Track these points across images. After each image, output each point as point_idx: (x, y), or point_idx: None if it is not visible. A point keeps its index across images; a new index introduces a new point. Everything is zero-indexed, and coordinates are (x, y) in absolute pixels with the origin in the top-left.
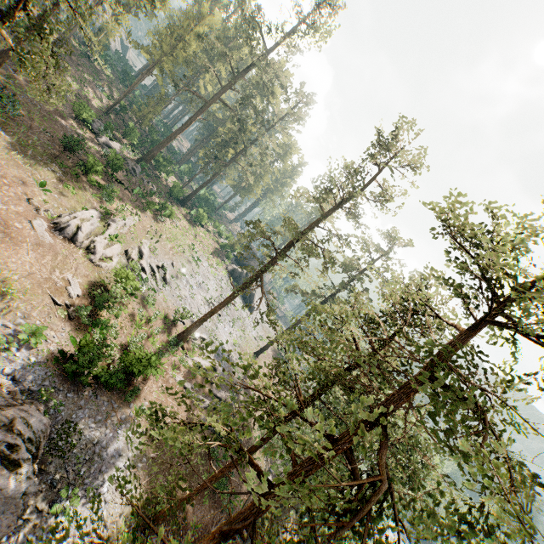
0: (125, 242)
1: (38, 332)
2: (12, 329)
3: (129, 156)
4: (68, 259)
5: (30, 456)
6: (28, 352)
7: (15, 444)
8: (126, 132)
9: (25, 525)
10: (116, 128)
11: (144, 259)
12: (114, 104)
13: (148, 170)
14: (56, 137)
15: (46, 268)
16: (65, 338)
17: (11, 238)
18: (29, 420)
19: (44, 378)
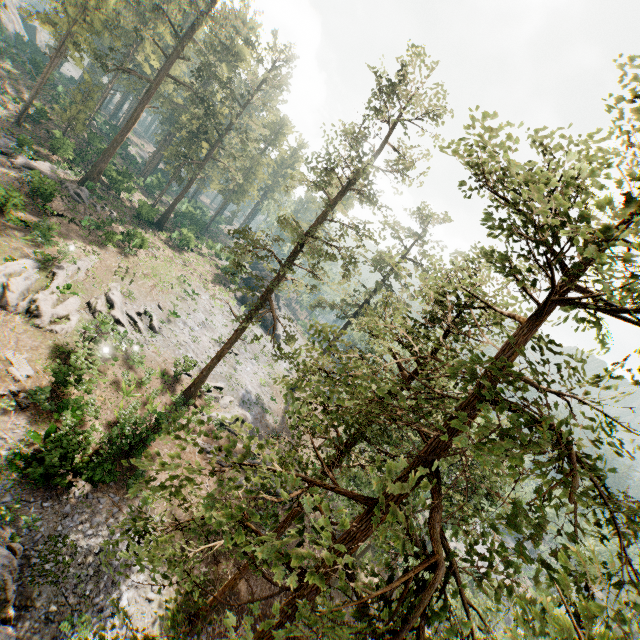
0: (84, 292)
1: None
2: None
3: (68, 178)
4: (2, 332)
5: None
6: None
7: None
8: (53, 145)
9: None
10: (38, 143)
11: (117, 308)
12: (25, 108)
13: (100, 191)
14: None
15: None
16: (23, 435)
17: None
18: None
19: (3, 494)
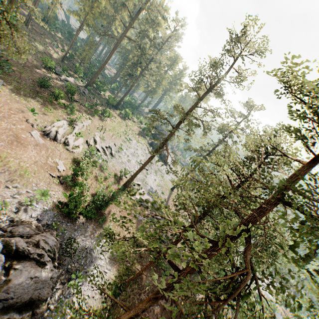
0: (85, 136)
1: (45, 193)
2: (31, 193)
3: (80, 85)
4: (54, 151)
5: (50, 259)
6: (42, 204)
7: (41, 253)
8: (75, 70)
9: (57, 291)
10: (69, 69)
11: (98, 144)
12: (65, 54)
13: (92, 91)
14: (35, 81)
15: (43, 157)
16: (61, 194)
17: (21, 144)
18: (46, 240)
19: (53, 217)
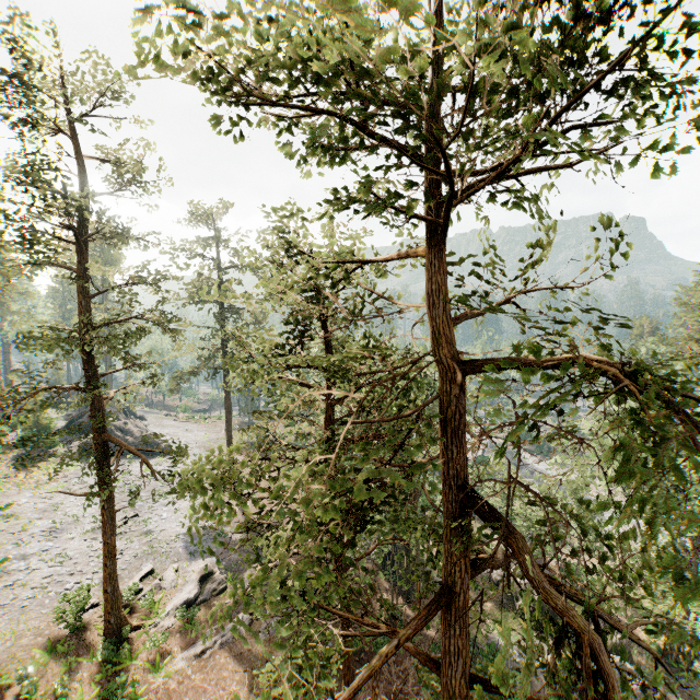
0: None
1: None
2: None
3: None
4: None
5: None
6: None
7: None
8: None
9: None
10: None
11: None
12: None
13: None
14: None
15: None
16: None
17: None
18: None
19: None
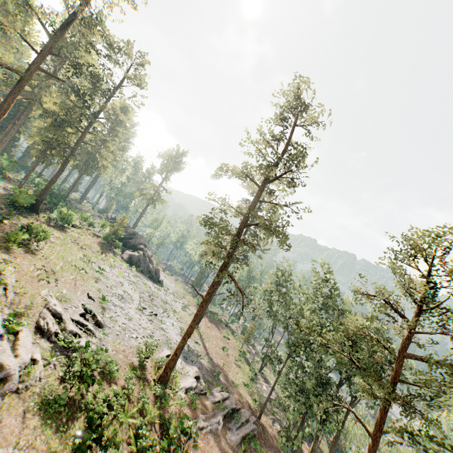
0: (27, 316)
1: None
2: None
3: None
4: None
5: None
6: None
7: None
8: None
9: None
10: None
11: (66, 320)
12: None
13: None
14: None
15: None
16: None
17: None
18: None
19: None
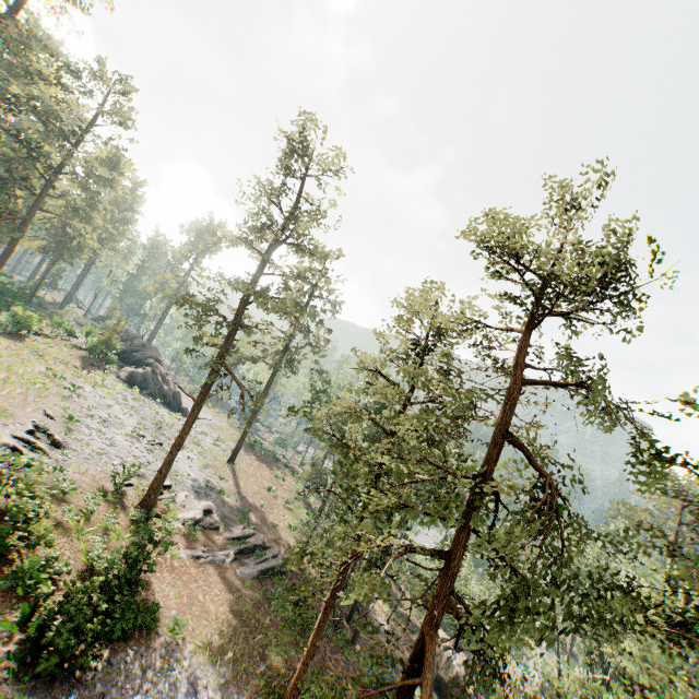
0: None
1: None
2: None
3: None
4: None
5: None
6: None
7: None
8: None
9: None
10: None
11: (2, 434)
12: None
13: None
14: None
15: None
16: None
17: None
18: None
19: None
